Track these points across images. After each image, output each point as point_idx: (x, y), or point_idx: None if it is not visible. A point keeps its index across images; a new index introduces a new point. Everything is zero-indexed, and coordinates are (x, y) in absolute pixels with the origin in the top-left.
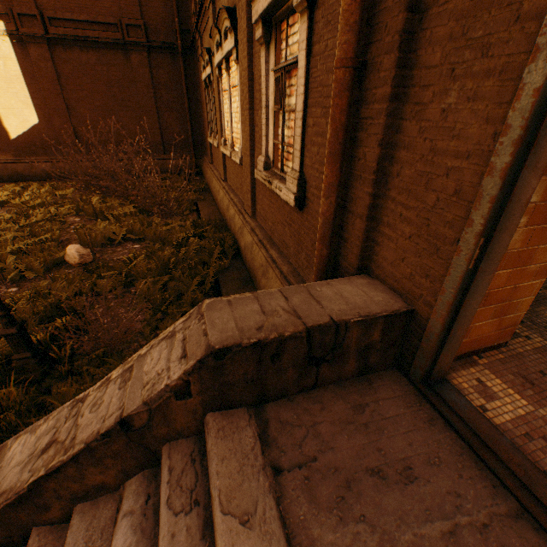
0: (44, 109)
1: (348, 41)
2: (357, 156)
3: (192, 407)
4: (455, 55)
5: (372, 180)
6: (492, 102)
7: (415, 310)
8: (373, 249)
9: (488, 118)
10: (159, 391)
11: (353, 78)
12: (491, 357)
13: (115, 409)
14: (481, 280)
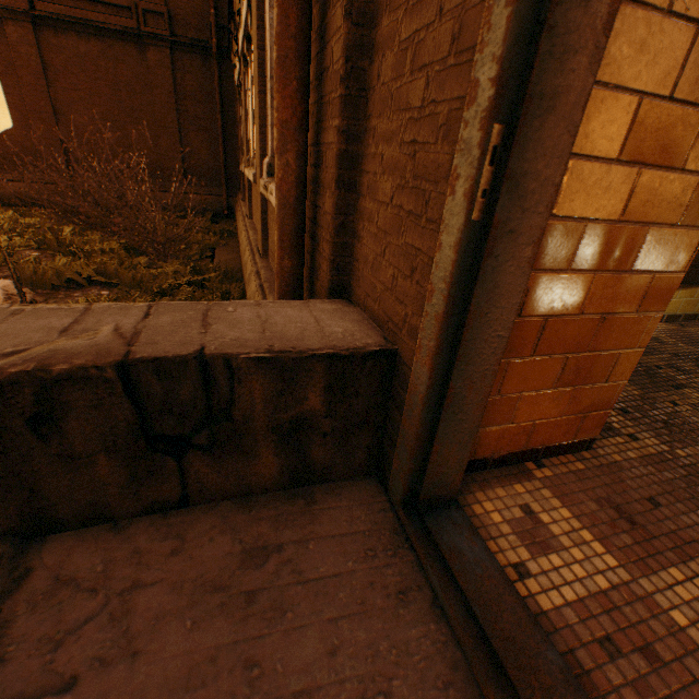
0: (21, 110)
1: None
2: (326, 66)
3: None
4: None
5: (340, 99)
6: None
7: (399, 352)
8: (355, 250)
9: None
10: None
11: None
12: (560, 467)
13: None
14: (507, 259)
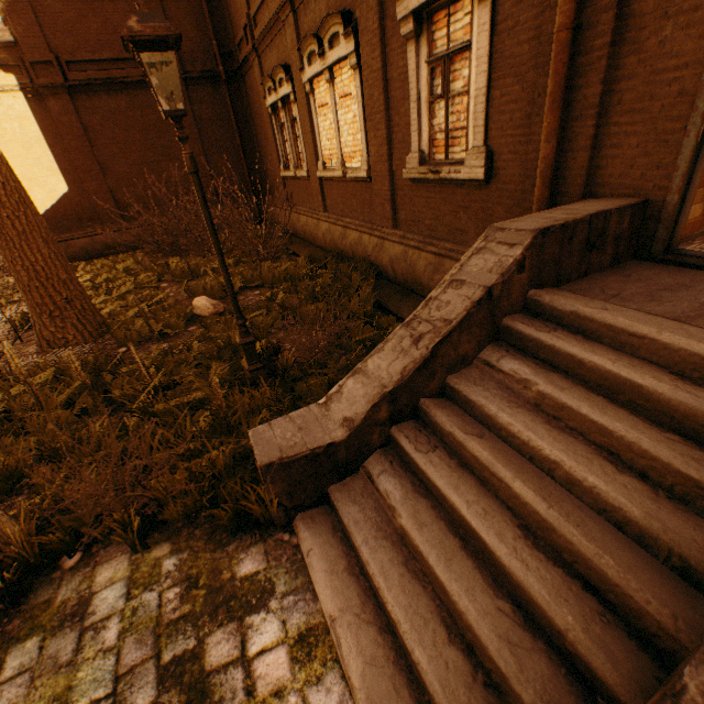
0: (72, 174)
1: (569, 9)
2: (575, 101)
3: (522, 283)
4: (666, 3)
5: (595, 114)
6: (701, 27)
7: (649, 200)
8: (596, 175)
9: (699, 37)
10: (510, 264)
11: (571, 37)
12: (701, 240)
13: (474, 291)
14: None
